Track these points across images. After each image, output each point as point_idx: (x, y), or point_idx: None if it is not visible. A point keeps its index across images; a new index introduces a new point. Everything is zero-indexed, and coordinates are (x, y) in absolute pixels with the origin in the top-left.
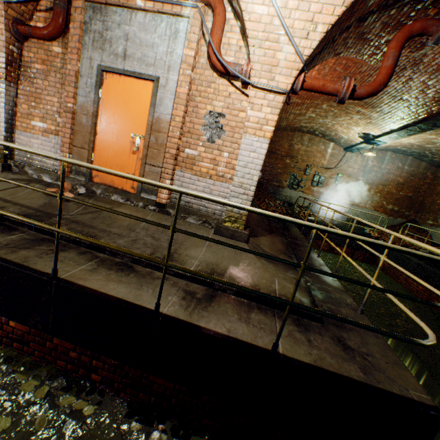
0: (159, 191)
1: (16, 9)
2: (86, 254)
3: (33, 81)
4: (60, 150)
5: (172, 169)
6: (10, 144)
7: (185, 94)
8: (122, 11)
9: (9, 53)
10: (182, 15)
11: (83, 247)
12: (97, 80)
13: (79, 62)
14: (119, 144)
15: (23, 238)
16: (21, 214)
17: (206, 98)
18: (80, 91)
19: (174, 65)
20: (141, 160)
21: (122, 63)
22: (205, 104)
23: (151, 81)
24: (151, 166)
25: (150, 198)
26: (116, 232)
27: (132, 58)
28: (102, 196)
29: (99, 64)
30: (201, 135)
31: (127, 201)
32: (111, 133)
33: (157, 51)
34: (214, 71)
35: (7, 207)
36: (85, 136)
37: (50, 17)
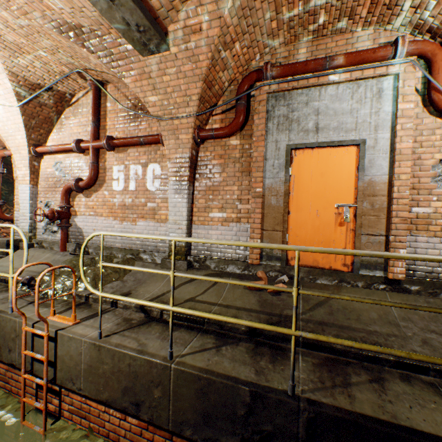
0: (390, 264)
1: (200, 118)
2: (410, 379)
3: (209, 176)
4: (249, 236)
5: (405, 235)
6: (382, 253)
7: (408, 148)
8: (308, 90)
9: (191, 156)
10: (387, 74)
11: (385, 366)
12: (286, 159)
13: (263, 147)
14: (319, 217)
15: (311, 363)
16: (262, 323)
17: (430, 147)
18: (265, 174)
19: (382, 123)
20: (351, 231)
21: (314, 137)
22: (431, 153)
23: (352, 145)
24: (368, 235)
25: (373, 274)
26: (383, 331)
27: (325, 129)
28: (303, 280)
29: (286, 144)
30: (431, 188)
31: (340, 281)
32: (307, 208)
33: (356, 116)
34: (436, 116)
35: (239, 316)
36: (275, 217)
37: (225, 117)
